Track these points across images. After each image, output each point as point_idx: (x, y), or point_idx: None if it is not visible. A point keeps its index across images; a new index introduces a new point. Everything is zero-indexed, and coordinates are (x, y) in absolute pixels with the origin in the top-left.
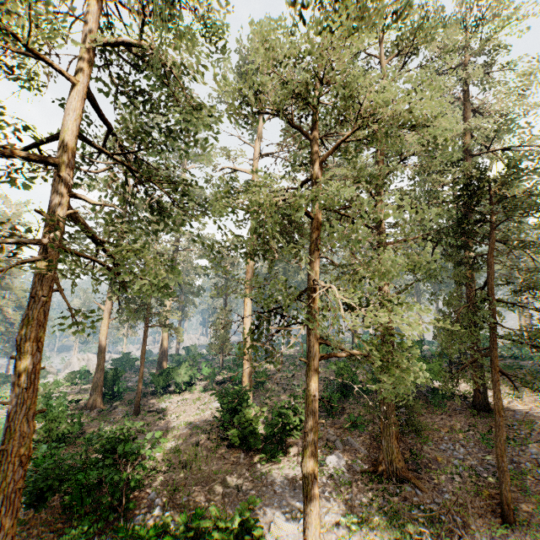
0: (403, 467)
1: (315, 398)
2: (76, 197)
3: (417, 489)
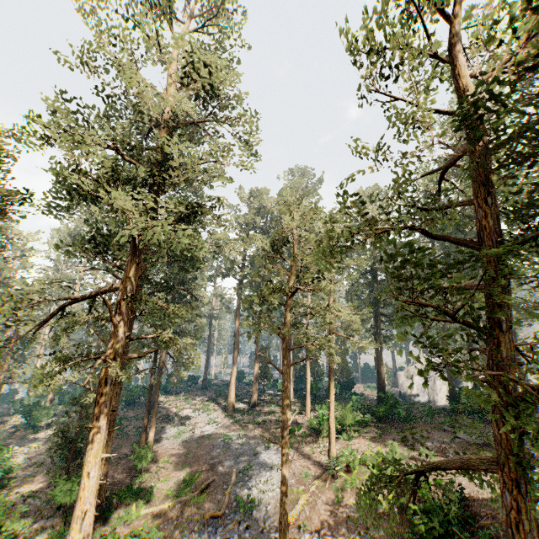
0: None
1: None
2: None
3: None
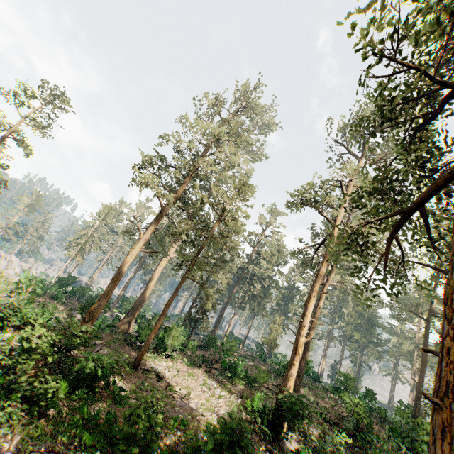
0: None
1: None
2: None
3: None
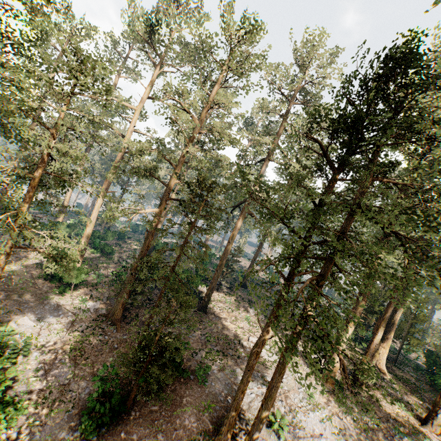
0: (118, 319)
1: (2, 263)
2: None
3: (115, 330)
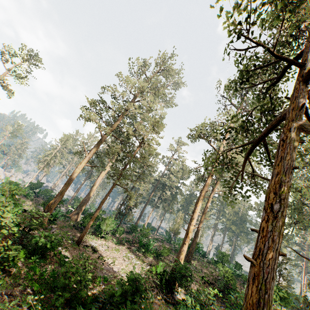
0: None
1: None
2: (306, 109)
3: None
